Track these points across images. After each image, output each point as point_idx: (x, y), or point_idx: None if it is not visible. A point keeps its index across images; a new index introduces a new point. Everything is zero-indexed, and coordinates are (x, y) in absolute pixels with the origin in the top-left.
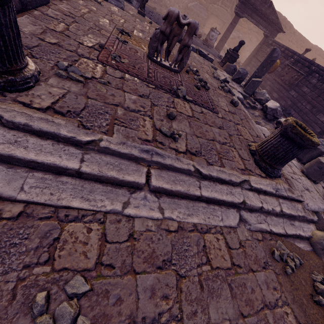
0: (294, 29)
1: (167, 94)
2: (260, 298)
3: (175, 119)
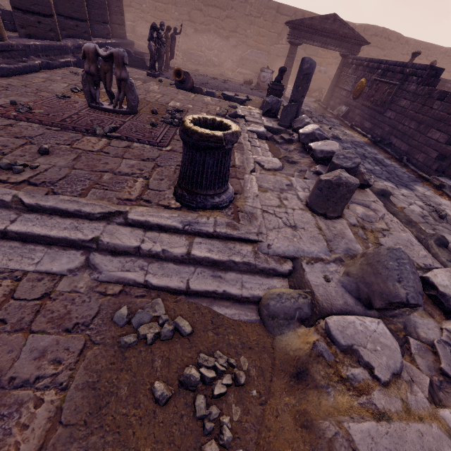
0: (405, 37)
1: (75, 134)
2: None
3: (54, 154)
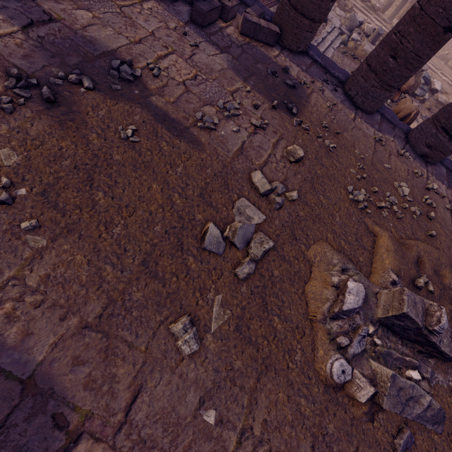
0: None
1: None
2: (348, 64)
3: None
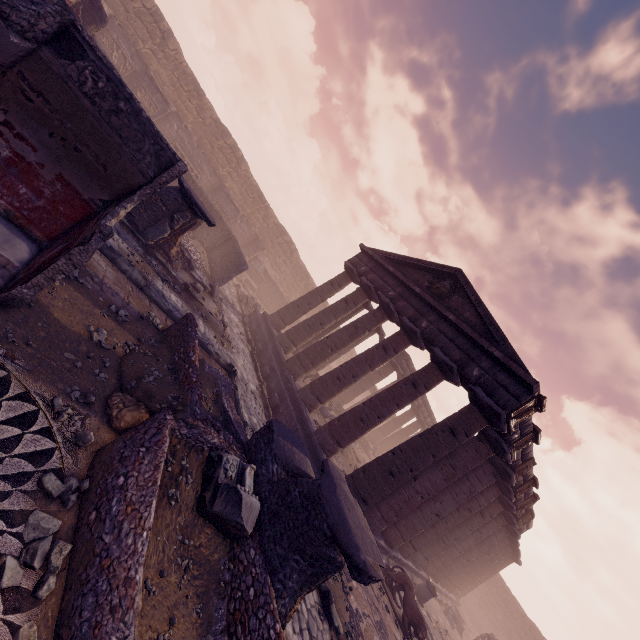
0: None
1: None
2: None
3: None
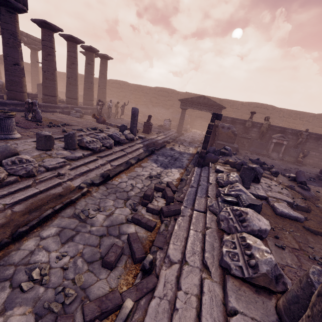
0: (278, 108)
1: None
2: None
3: None
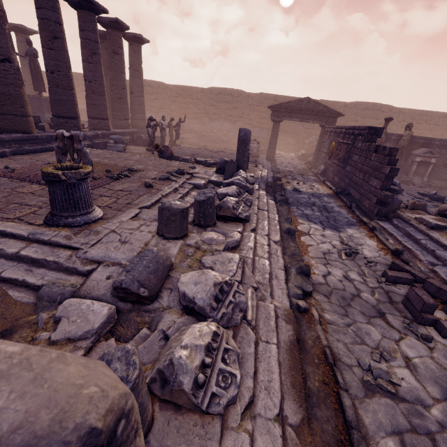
0: (397, 108)
1: (26, 184)
2: None
3: None
